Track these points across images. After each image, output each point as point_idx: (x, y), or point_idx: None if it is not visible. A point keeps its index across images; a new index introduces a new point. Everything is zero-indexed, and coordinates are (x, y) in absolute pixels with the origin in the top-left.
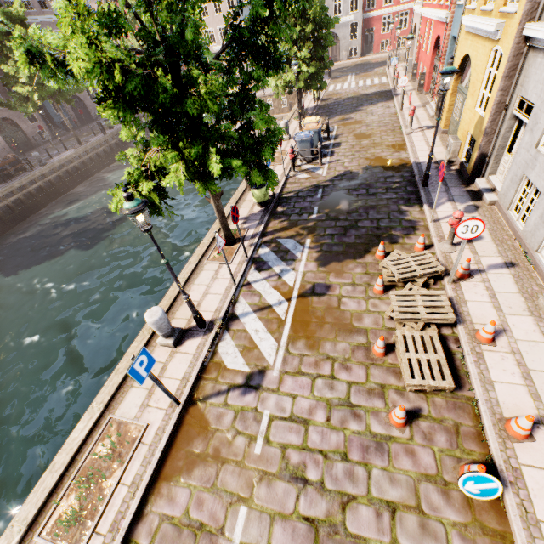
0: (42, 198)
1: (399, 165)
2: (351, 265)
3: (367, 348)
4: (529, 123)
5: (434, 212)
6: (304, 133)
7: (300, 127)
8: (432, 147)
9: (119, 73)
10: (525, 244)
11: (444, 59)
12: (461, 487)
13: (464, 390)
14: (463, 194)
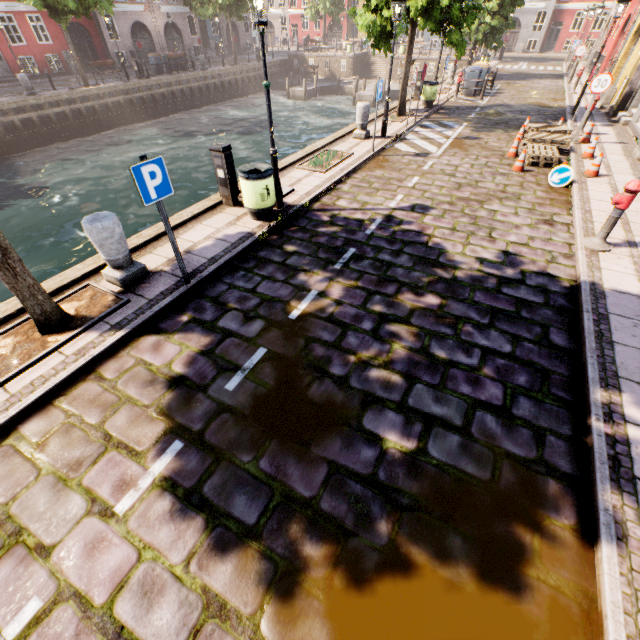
0: (197, 98)
1: (554, 107)
2: (498, 134)
3: (503, 155)
4: None
5: (575, 123)
6: (475, 66)
7: None
8: (590, 74)
9: None
10: (639, 134)
11: (627, 34)
12: (549, 180)
13: None
14: (604, 120)
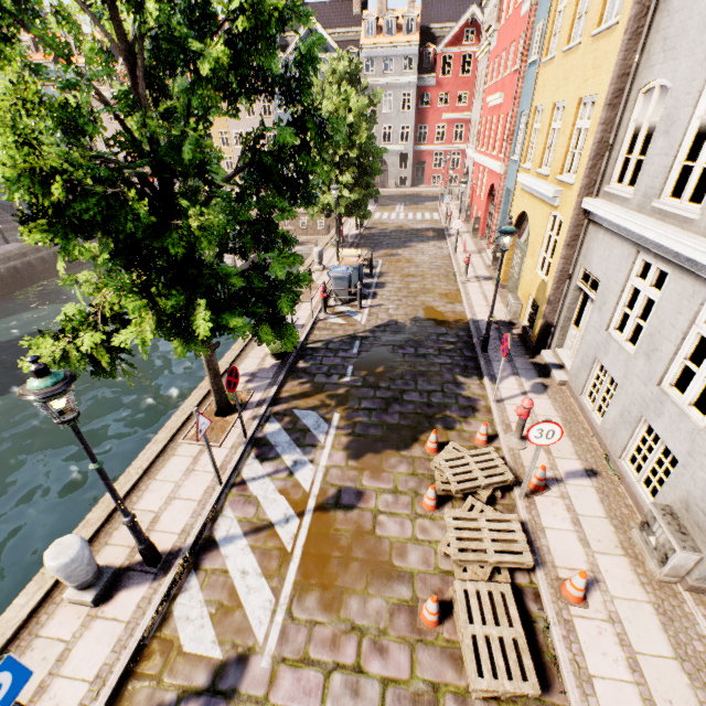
0: None
1: (453, 320)
2: (393, 460)
3: (413, 608)
4: (597, 301)
5: (497, 388)
6: (341, 268)
7: (337, 258)
8: (492, 308)
9: (64, 187)
10: (606, 445)
11: (499, 208)
12: None
13: (554, 693)
14: (529, 367)
